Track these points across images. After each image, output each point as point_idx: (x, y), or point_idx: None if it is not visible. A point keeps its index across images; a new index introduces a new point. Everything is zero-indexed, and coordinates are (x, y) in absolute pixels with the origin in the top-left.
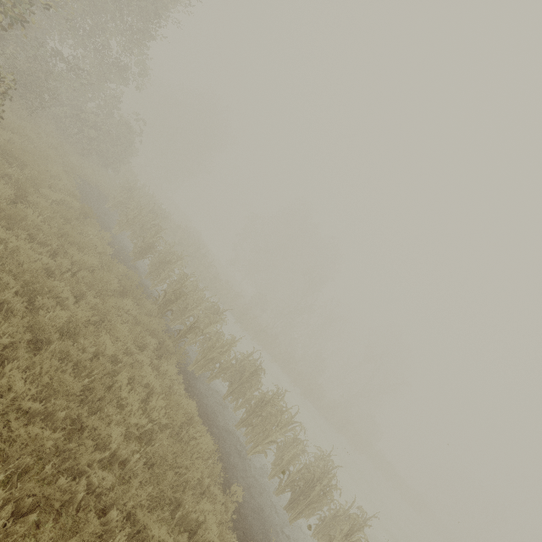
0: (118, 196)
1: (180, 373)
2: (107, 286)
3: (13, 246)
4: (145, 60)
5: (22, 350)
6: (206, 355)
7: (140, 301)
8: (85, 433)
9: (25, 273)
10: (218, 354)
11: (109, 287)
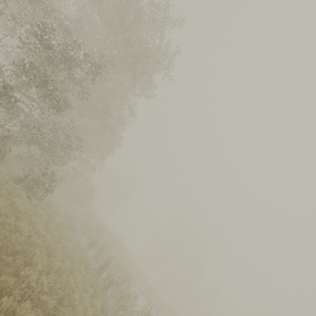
0: (83, 218)
1: (103, 314)
2: (74, 257)
3: (45, 238)
4: (103, 163)
5: (44, 275)
6: (118, 303)
7: (87, 268)
8: (61, 310)
9: (49, 247)
10: (125, 301)
11: (75, 258)
